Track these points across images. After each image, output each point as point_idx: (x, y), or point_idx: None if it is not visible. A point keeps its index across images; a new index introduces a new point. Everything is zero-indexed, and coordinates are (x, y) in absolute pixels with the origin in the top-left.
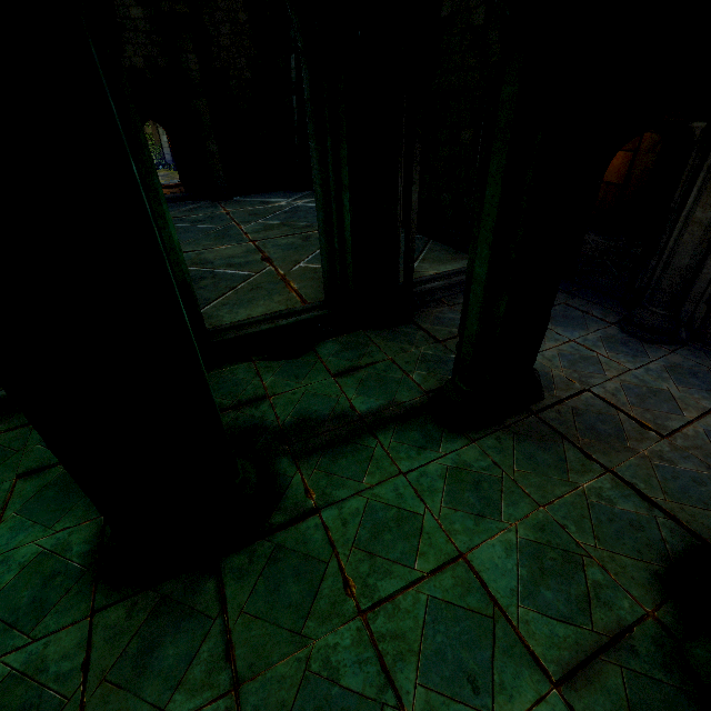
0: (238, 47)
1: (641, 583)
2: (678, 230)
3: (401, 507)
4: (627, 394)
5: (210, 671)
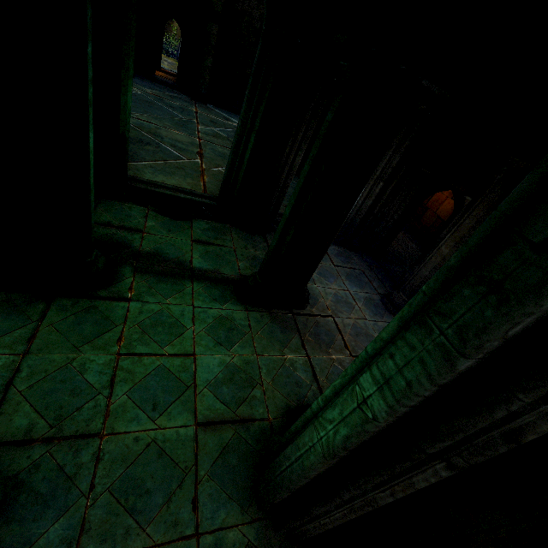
0: (259, 2)
1: (277, 407)
2: (433, 254)
3: (179, 320)
4: (352, 329)
5: (15, 342)
